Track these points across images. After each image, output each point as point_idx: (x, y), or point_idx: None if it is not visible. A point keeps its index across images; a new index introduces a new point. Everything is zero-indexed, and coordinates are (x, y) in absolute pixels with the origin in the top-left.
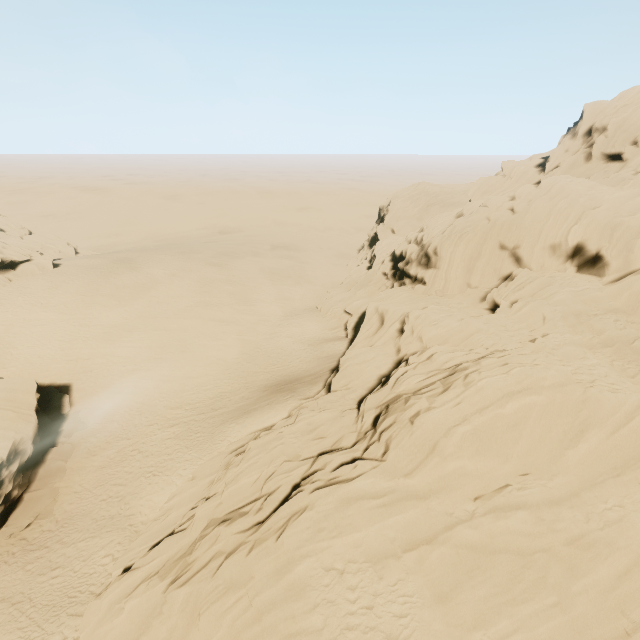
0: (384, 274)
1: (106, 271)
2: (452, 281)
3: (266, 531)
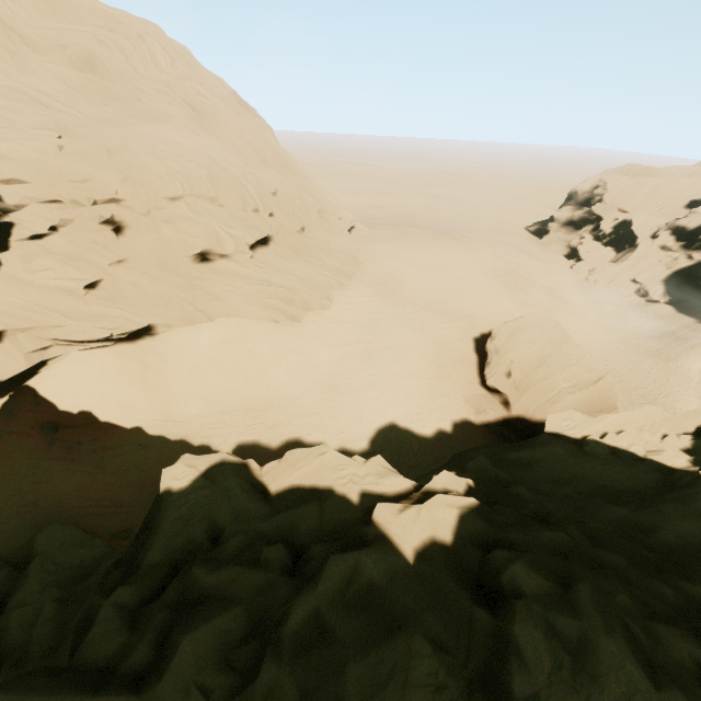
0: (659, 247)
1: (418, 240)
2: None
3: None
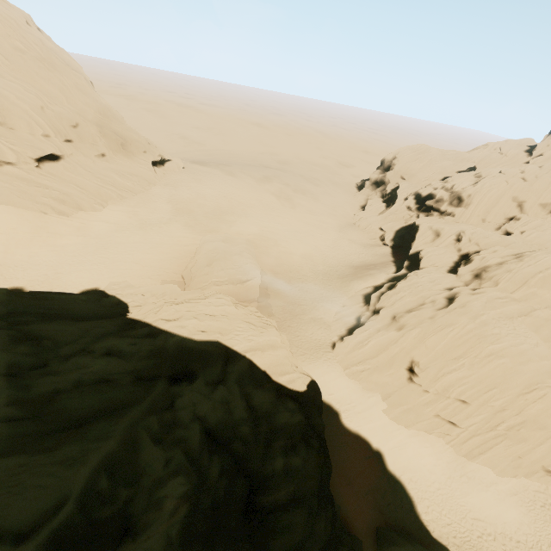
0: (407, 207)
1: (221, 176)
2: (474, 217)
3: (454, 309)
